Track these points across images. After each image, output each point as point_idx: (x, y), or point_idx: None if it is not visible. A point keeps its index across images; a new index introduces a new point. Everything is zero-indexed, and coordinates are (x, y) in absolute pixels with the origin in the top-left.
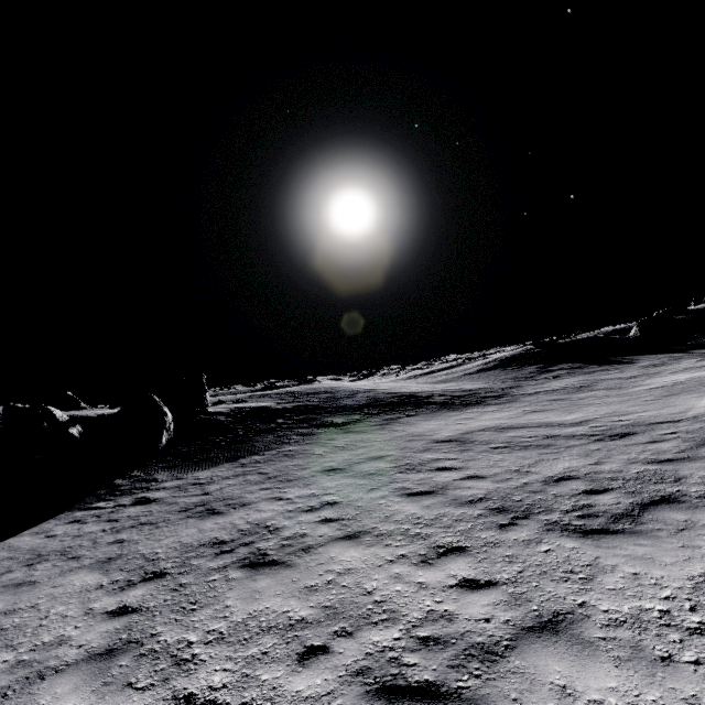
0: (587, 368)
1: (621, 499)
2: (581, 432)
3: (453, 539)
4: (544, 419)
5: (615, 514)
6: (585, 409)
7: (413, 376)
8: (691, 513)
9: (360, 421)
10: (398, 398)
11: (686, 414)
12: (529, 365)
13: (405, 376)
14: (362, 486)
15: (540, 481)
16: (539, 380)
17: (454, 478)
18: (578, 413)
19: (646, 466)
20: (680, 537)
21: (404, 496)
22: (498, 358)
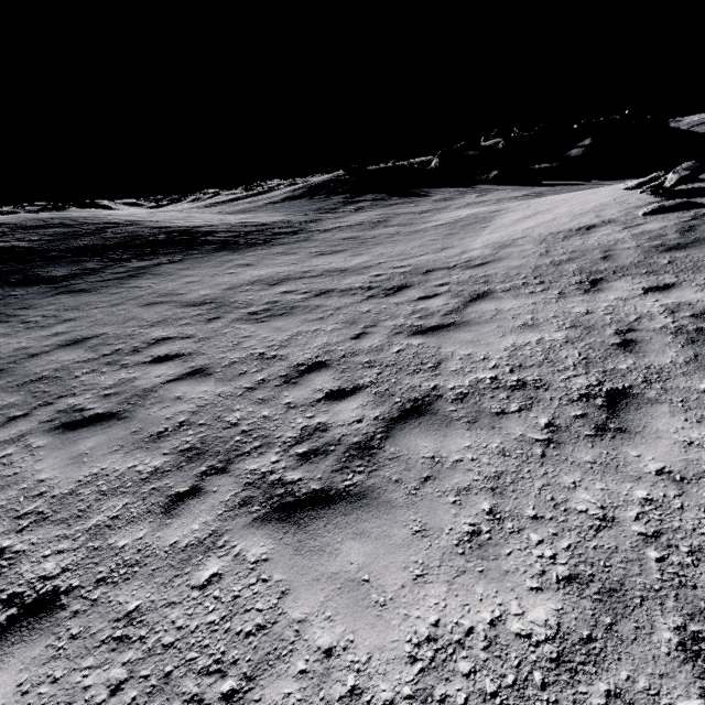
0: (389, 200)
1: (367, 410)
2: (359, 284)
3: (58, 563)
4: (329, 265)
5: (350, 448)
6: (373, 250)
7: (214, 203)
8: (442, 438)
9: (95, 272)
10: (166, 235)
11: (461, 258)
12: (337, 194)
13: (205, 203)
14: (2, 411)
15: (280, 377)
16: (341, 213)
17: (167, 378)
18: (365, 256)
19: (410, 339)
20: (420, 501)
21: (59, 431)
22: (308, 184)
